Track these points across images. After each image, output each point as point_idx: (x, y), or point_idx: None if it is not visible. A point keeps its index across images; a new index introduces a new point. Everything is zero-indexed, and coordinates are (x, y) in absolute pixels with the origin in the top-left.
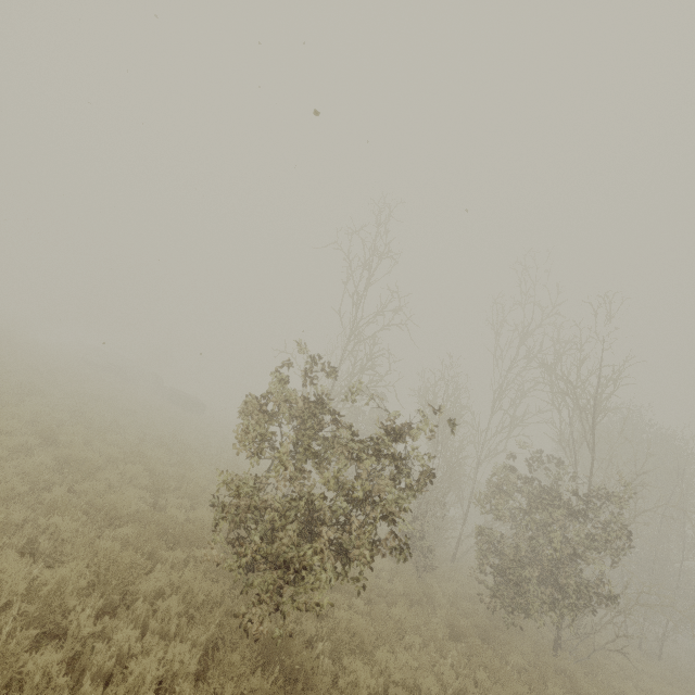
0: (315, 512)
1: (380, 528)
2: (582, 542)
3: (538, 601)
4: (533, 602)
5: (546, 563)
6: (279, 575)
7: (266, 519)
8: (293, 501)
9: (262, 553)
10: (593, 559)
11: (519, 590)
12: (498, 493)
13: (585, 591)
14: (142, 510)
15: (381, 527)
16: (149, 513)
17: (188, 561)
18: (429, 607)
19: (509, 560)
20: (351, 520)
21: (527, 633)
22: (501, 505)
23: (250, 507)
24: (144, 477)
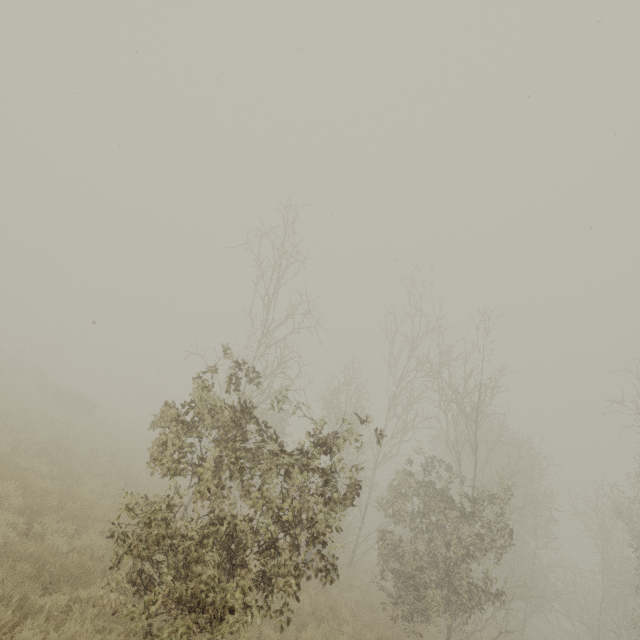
0: (238, 536)
1: (281, 536)
2: (472, 542)
3: (436, 605)
4: (431, 606)
5: (441, 565)
6: (193, 618)
7: (180, 549)
8: (214, 525)
9: (176, 594)
10: (483, 559)
11: (419, 595)
12: (398, 497)
13: (476, 590)
14: (12, 543)
15: (282, 534)
16: (21, 545)
17: (68, 606)
18: (335, 623)
19: (411, 566)
20: (282, 547)
21: (422, 638)
22: (402, 509)
23: (164, 538)
24: (17, 496)
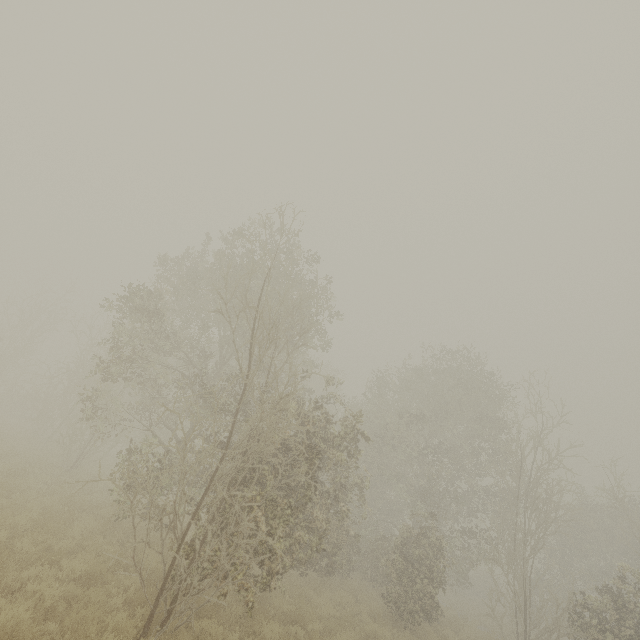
0: None
1: None
2: None
3: None
4: None
5: None
6: None
7: None
8: None
9: None
10: None
11: None
12: None
13: None
14: None
15: None
16: None
17: None
18: None
19: None
20: None
21: None
22: None
23: None
24: None
